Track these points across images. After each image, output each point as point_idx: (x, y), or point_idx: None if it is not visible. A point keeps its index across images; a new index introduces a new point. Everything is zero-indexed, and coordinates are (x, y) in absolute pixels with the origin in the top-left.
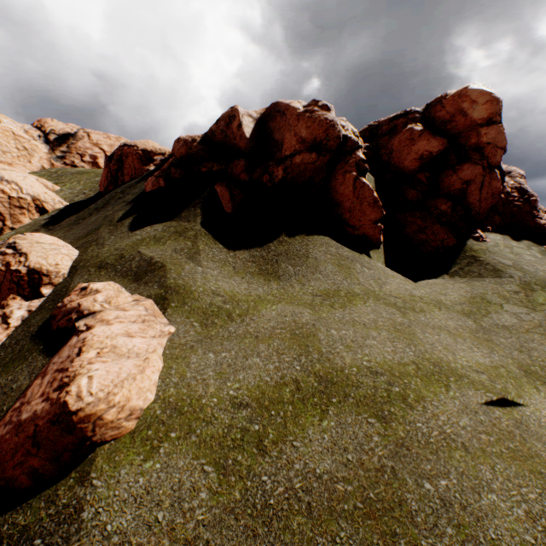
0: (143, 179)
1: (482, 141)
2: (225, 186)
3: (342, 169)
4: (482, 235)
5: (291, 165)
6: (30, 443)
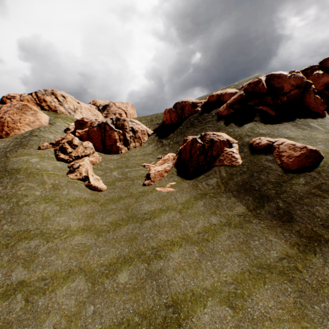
0: (203, 113)
1: None
2: (266, 106)
3: (308, 93)
4: None
5: (290, 95)
6: (305, 158)
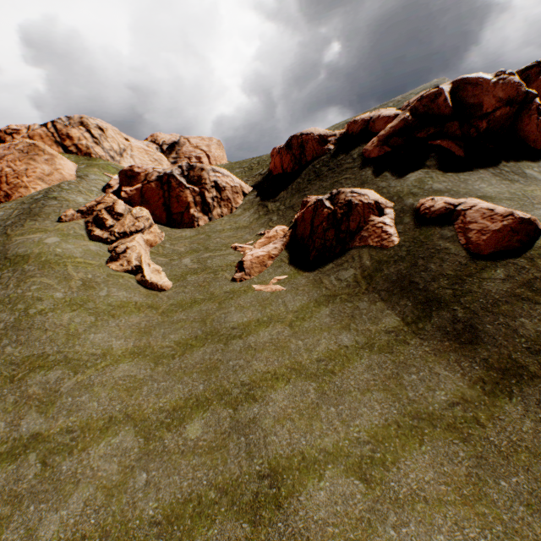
0: (338, 154)
1: None
2: (448, 140)
3: (527, 114)
4: None
5: (493, 118)
6: (510, 233)
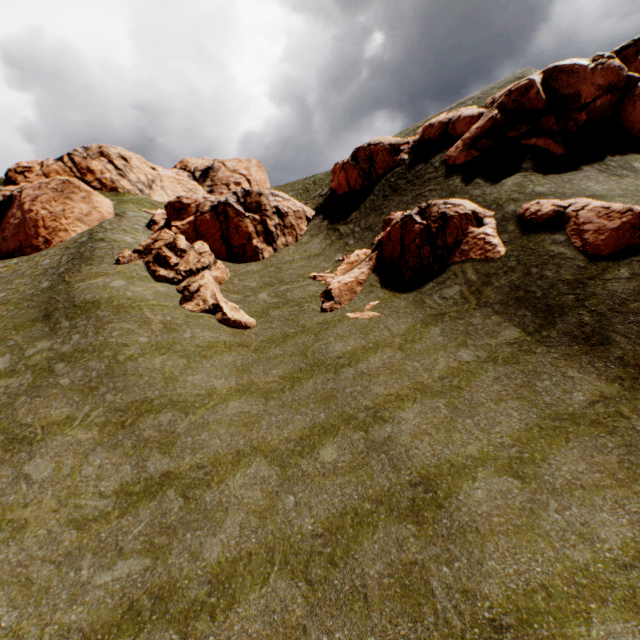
0: (415, 164)
1: None
2: (545, 138)
3: (630, 101)
4: None
5: (593, 109)
6: (630, 230)
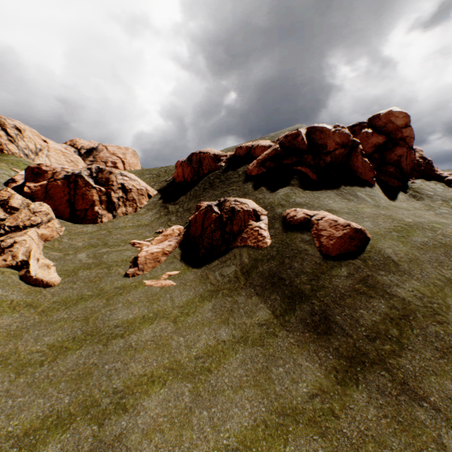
0: (228, 170)
1: (404, 135)
2: (306, 167)
3: (355, 155)
4: (413, 181)
5: (334, 155)
6: (349, 239)
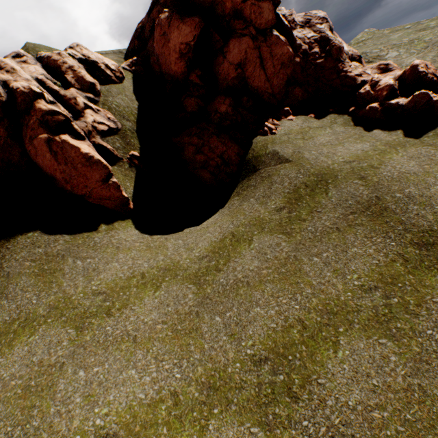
0: None
1: (236, 0)
2: None
3: (27, 136)
4: (270, 126)
5: None
6: None
